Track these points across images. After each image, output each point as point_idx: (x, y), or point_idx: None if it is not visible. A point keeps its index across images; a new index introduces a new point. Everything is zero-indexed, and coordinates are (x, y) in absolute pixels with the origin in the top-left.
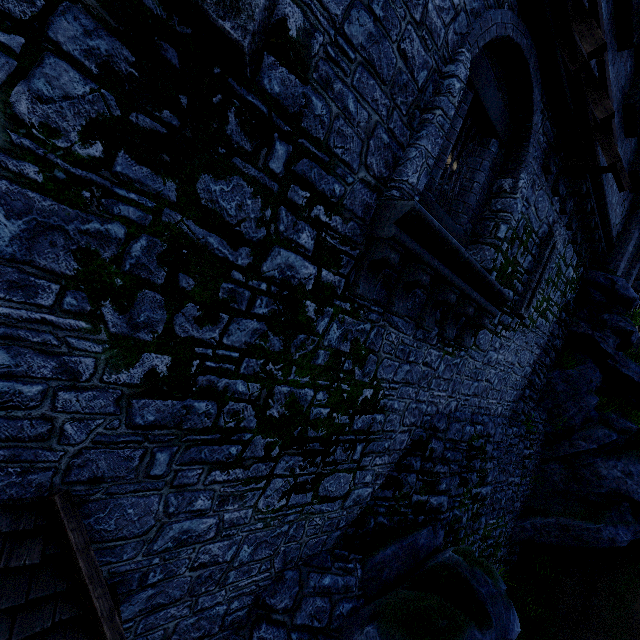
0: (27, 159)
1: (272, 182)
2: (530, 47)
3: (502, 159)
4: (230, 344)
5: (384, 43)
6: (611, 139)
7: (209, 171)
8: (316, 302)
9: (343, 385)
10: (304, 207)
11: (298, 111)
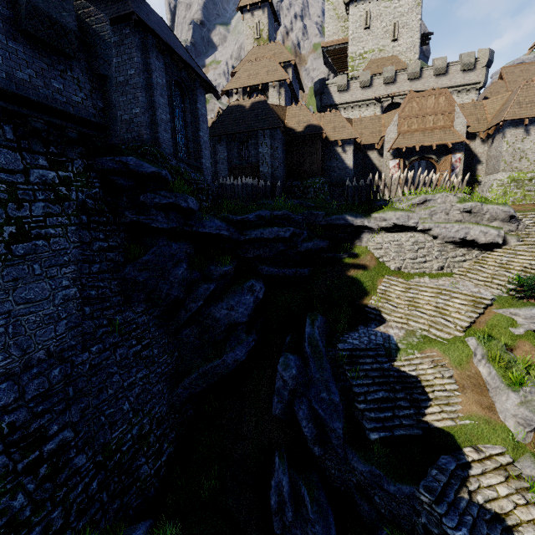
0: None
1: None
2: None
3: None
4: None
5: None
6: None
7: None
8: None
9: None
10: None
11: None
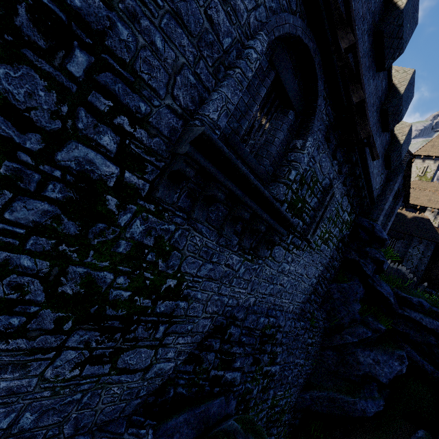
0: None
1: (70, 83)
2: (315, 50)
3: (298, 126)
4: (14, 220)
5: (192, 4)
6: (365, 121)
7: None
8: (118, 198)
9: (146, 273)
10: (107, 113)
11: (102, 30)
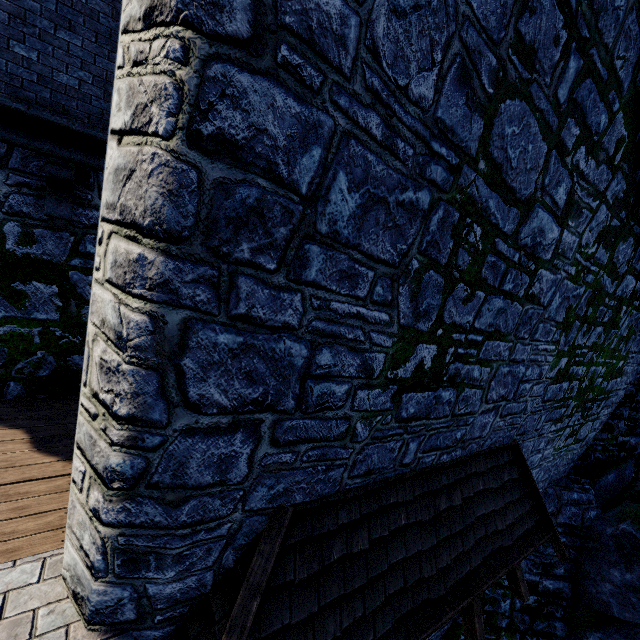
0: (574, 265)
1: None
2: None
3: None
4: (587, 345)
5: None
6: None
7: (622, 239)
8: (626, 305)
9: (613, 360)
10: None
11: None
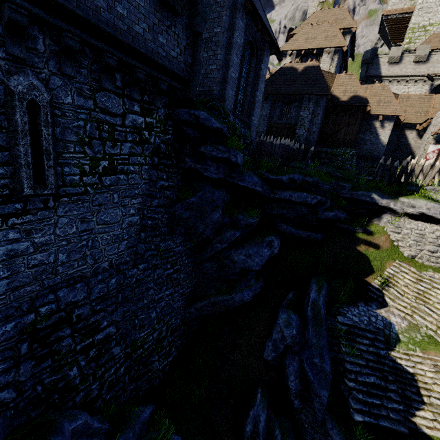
0: None
1: None
2: None
3: None
4: None
5: None
6: None
7: None
8: None
9: None
10: None
11: None
